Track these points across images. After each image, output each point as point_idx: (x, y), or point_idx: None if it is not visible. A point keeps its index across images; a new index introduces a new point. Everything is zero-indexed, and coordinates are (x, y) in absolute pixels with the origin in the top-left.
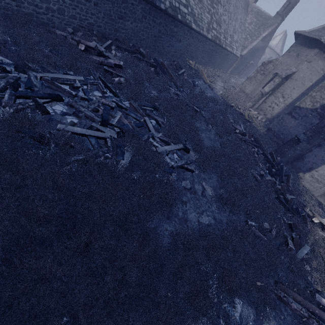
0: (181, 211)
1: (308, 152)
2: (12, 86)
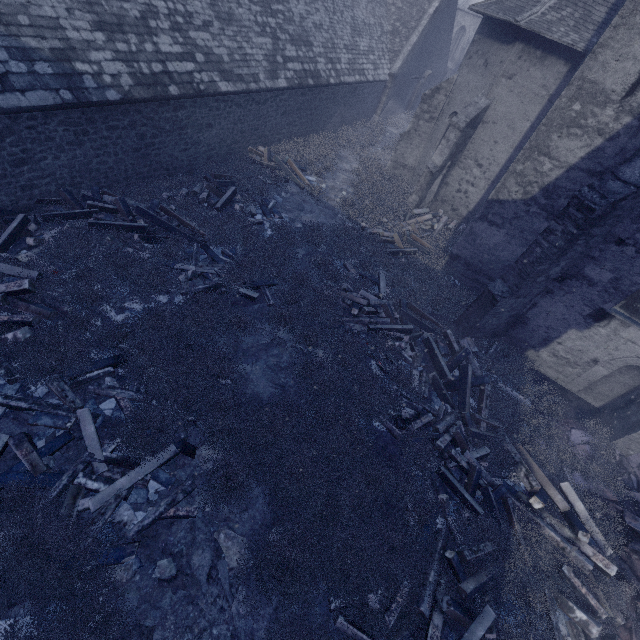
0: None
1: (531, 308)
2: None
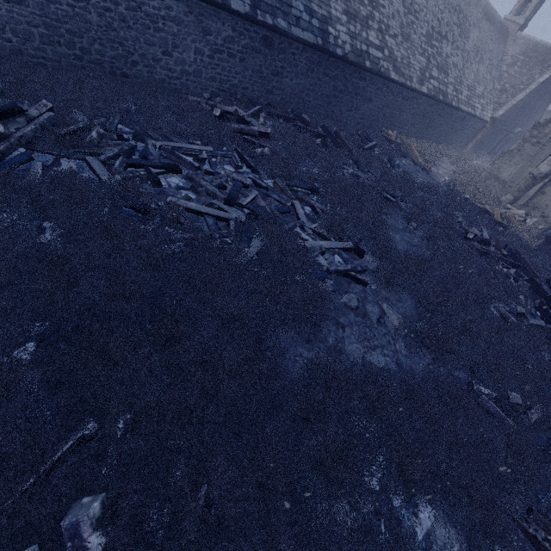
0: (332, 337)
1: None
2: (126, 154)
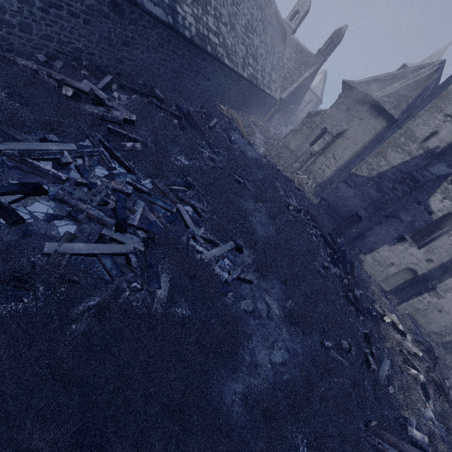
0: (247, 352)
1: (369, 230)
2: None
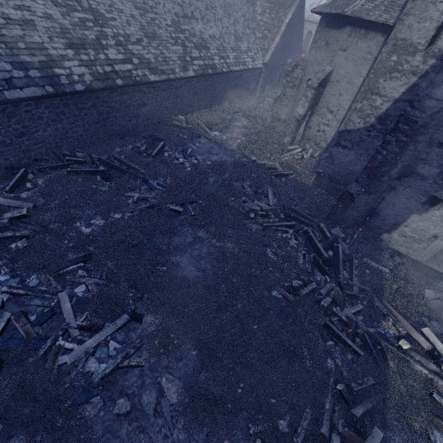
0: None
1: (380, 202)
2: None
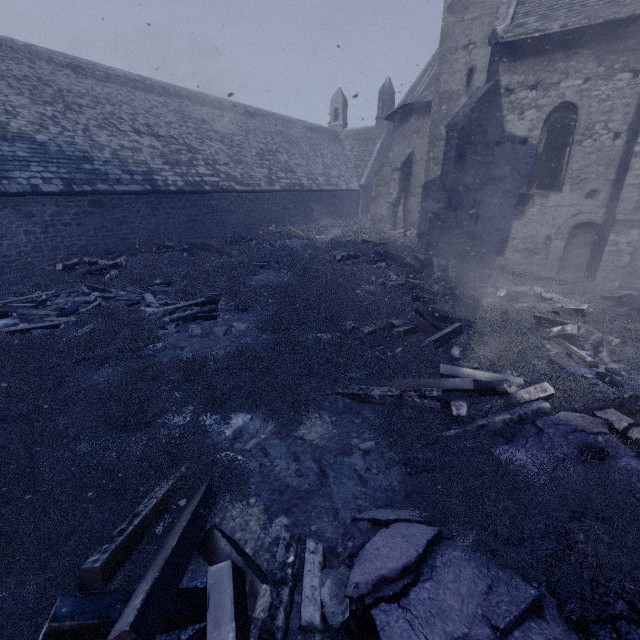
0: (168, 357)
1: (476, 222)
2: None
